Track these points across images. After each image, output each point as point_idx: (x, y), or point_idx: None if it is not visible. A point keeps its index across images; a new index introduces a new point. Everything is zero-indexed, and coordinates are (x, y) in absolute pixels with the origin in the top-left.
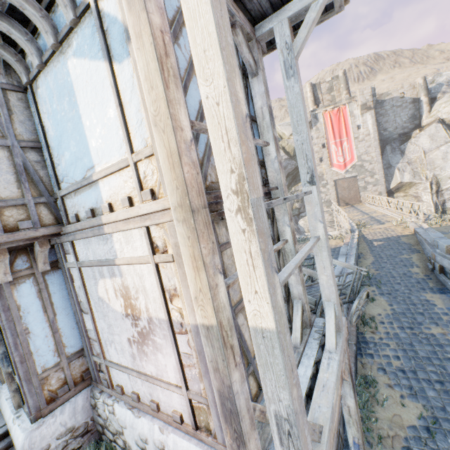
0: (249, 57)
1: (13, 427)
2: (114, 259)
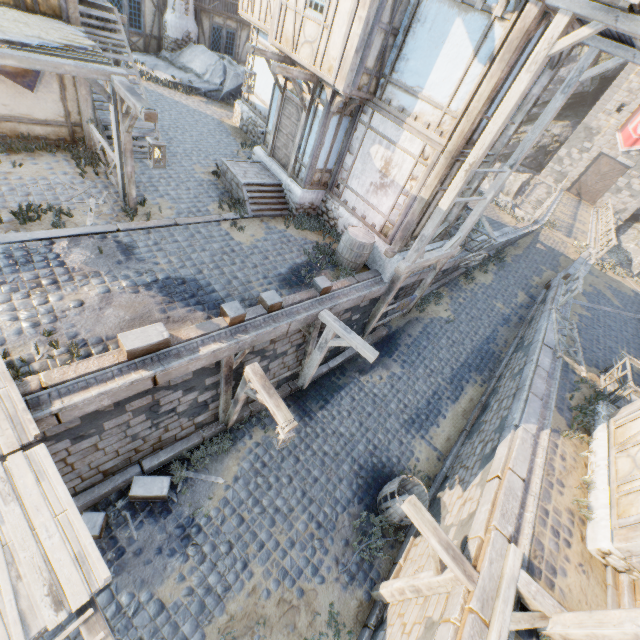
0: (557, 57)
1: (292, 185)
2: (396, 143)
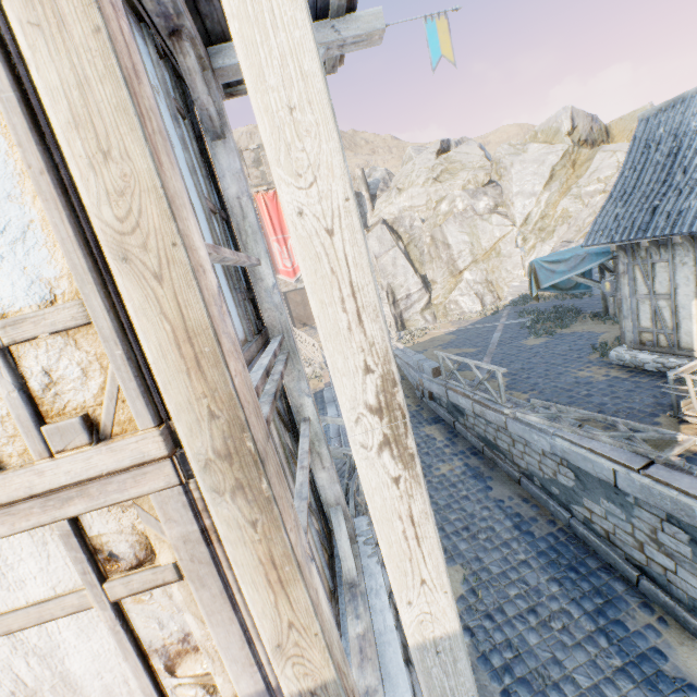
0: (208, 101)
1: None
2: None
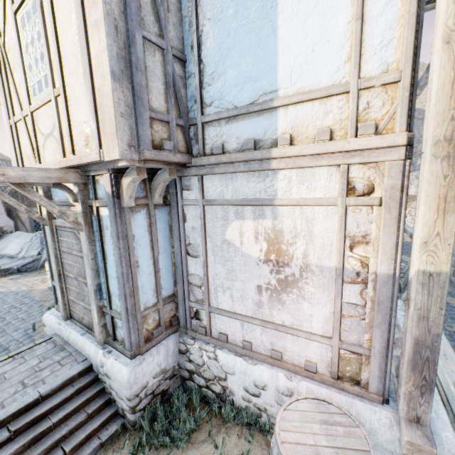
0: None
1: (107, 361)
2: (272, 199)
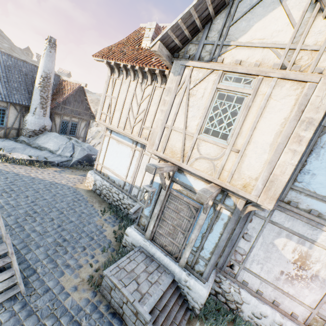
0: None
1: (190, 280)
2: (314, 241)
